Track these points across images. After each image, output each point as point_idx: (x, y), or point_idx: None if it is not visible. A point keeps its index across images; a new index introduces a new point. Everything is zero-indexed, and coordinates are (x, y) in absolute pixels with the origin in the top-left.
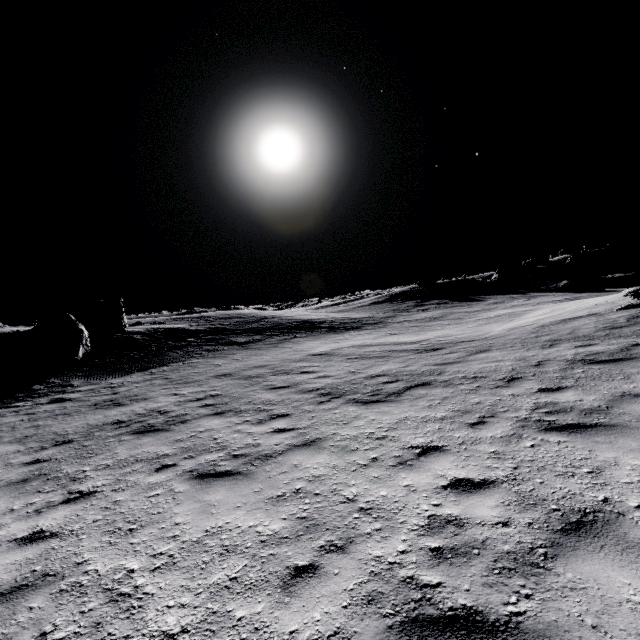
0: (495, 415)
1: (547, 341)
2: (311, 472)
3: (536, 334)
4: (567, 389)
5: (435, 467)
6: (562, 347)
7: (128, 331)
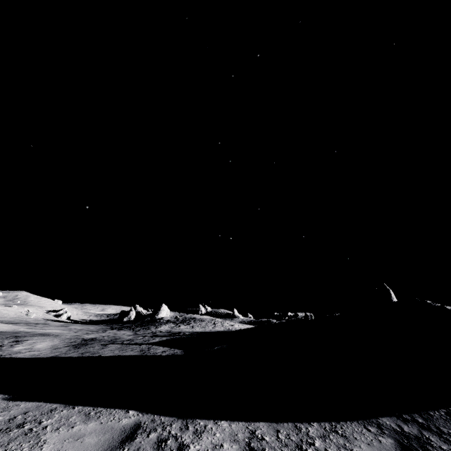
0: None
1: None
2: None
3: None
4: None
5: None
6: None
7: (155, 317)
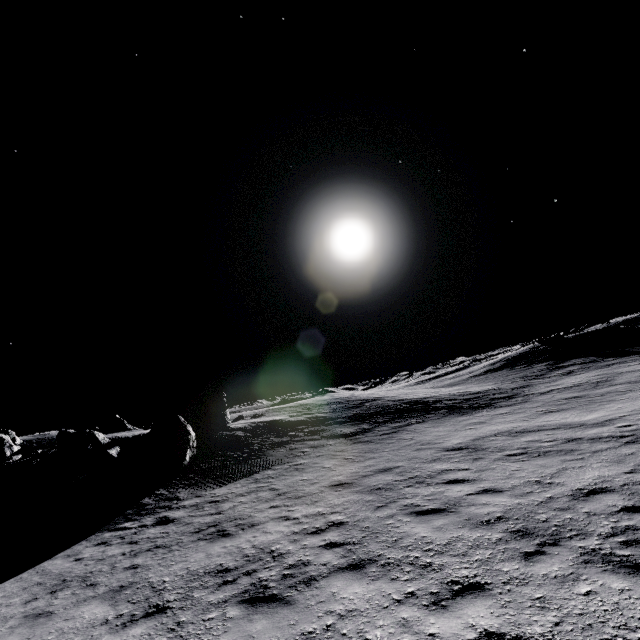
0: None
1: None
2: None
3: None
4: None
5: None
6: None
7: (231, 428)
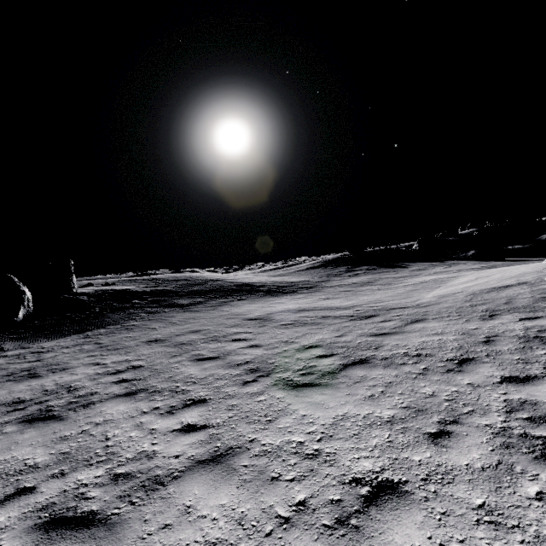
0: (459, 420)
1: (485, 311)
2: (205, 530)
3: (471, 303)
4: (539, 380)
5: (396, 540)
6: (505, 319)
7: (76, 292)
